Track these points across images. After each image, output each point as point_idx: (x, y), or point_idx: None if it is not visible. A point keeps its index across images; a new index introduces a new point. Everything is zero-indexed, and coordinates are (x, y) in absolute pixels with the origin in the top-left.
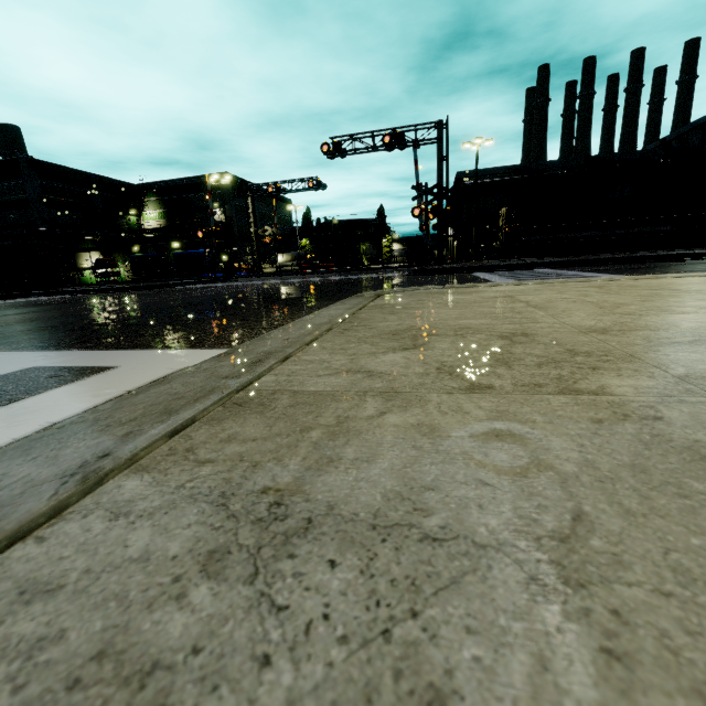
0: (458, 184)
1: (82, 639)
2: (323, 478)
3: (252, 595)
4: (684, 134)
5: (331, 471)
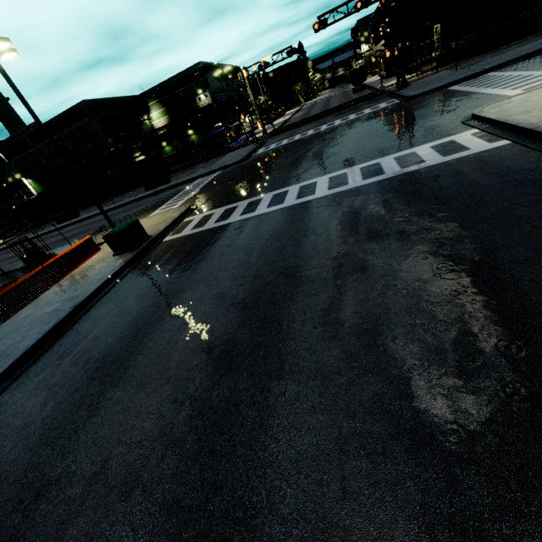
0: (386, 8)
1: None
2: None
3: None
4: None
5: None
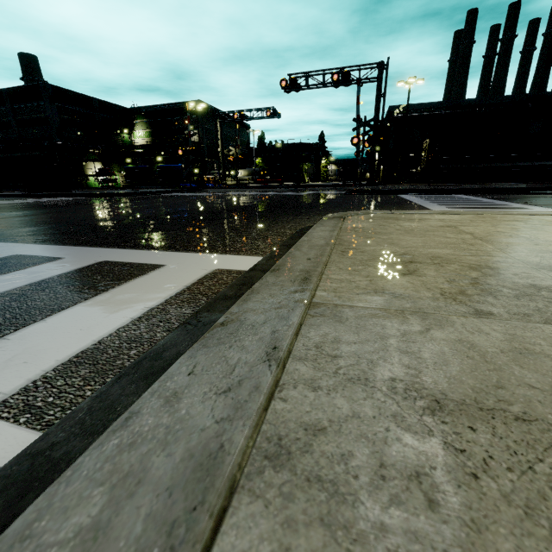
0: (389, 117)
1: (364, 456)
2: (424, 374)
3: (438, 442)
4: None
5: (425, 370)
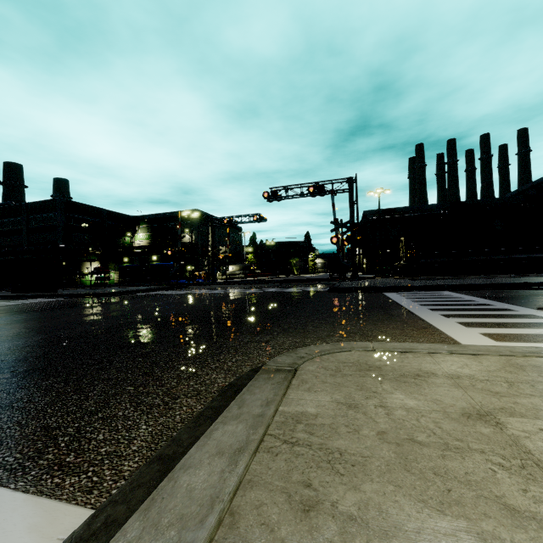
0: (365, 219)
1: None
2: None
3: None
4: (534, 186)
5: None
